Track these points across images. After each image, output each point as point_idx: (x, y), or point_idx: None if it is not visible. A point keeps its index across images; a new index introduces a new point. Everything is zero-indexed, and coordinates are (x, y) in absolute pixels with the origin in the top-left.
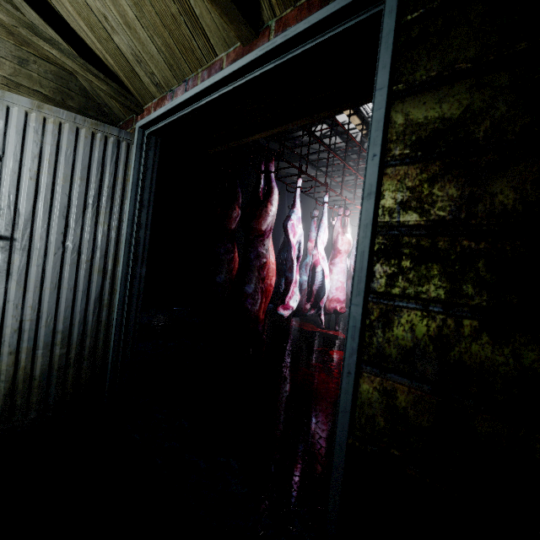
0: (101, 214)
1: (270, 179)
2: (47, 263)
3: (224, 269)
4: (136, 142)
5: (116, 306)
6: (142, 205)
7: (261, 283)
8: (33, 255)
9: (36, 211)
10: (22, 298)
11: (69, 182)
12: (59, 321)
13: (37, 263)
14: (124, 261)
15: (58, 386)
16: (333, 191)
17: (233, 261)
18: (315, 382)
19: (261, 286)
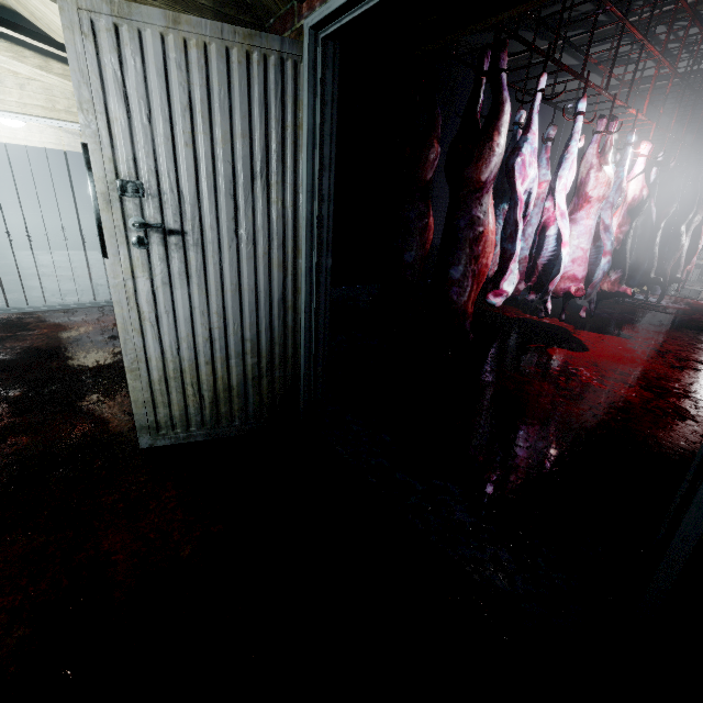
0: (272, 186)
1: (499, 86)
2: (223, 260)
3: (414, 244)
4: (307, 57)
5: (303, 309)
6: (322, 166)
7: (474, 266)
8: (207, 251)
9: (200, 192)
10: (206, 303)
11: (229, 143)
12: (245, 328)
13: (213, 261)
14: (307, 252)
15: (255, 395)
16: (594, 86)
17: (427, 232)
18: (535, 394)
19: (472, 270)
